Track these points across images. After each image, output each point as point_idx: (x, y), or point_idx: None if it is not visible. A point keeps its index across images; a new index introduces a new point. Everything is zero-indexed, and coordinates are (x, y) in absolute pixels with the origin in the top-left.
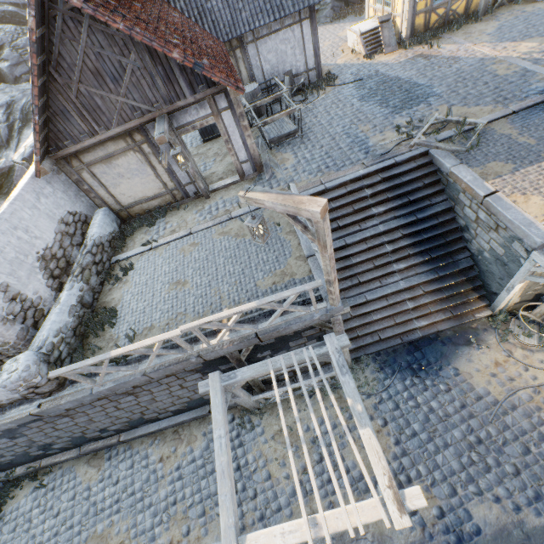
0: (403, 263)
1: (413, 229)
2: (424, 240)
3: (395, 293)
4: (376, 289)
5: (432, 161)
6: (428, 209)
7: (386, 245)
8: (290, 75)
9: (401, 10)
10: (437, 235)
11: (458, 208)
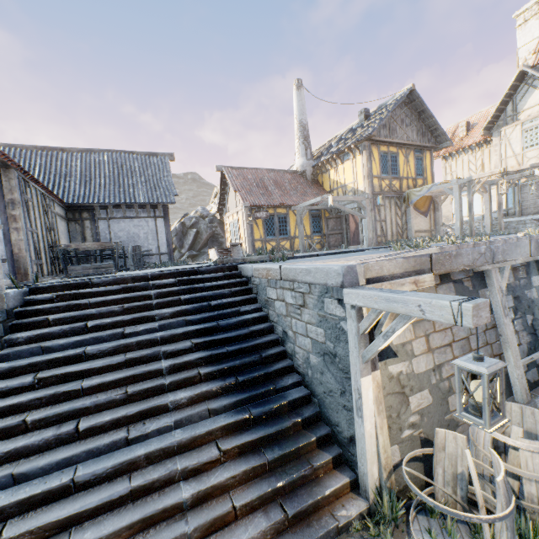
0: (186, 391)
1: (211, 337)
2: (229, 355)
3: (159, 460)
4: (116, 450)
5: (242, 275)
6: (237, 317)
7: (163, 359)
8: (137, 247)
9: (244, 237)
10: (249, 348)
11: (272, 312)
